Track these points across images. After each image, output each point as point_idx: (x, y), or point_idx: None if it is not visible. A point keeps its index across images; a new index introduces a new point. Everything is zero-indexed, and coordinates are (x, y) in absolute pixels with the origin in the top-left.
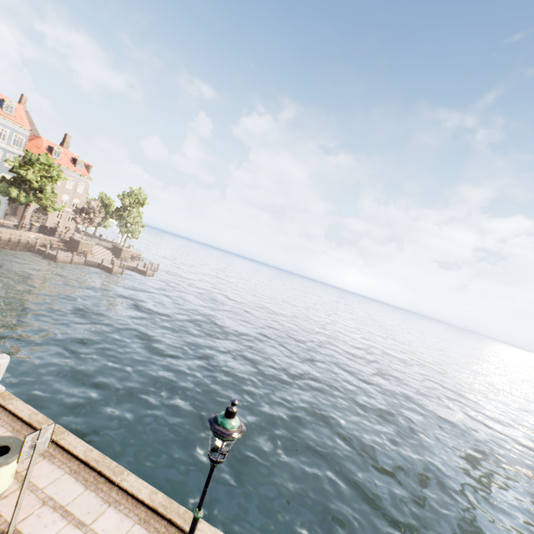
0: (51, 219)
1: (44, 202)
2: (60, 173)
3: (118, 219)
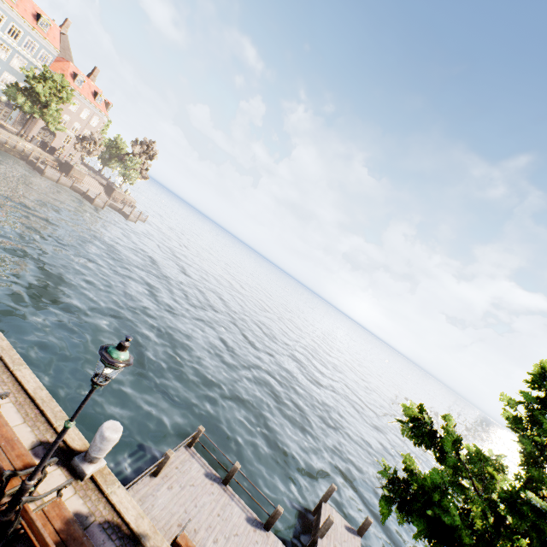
0: (57, 141)
1: (47, 118)
2: (70, 97)
3: (124, 163)
